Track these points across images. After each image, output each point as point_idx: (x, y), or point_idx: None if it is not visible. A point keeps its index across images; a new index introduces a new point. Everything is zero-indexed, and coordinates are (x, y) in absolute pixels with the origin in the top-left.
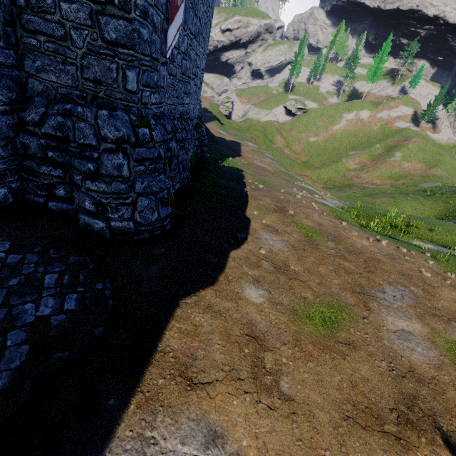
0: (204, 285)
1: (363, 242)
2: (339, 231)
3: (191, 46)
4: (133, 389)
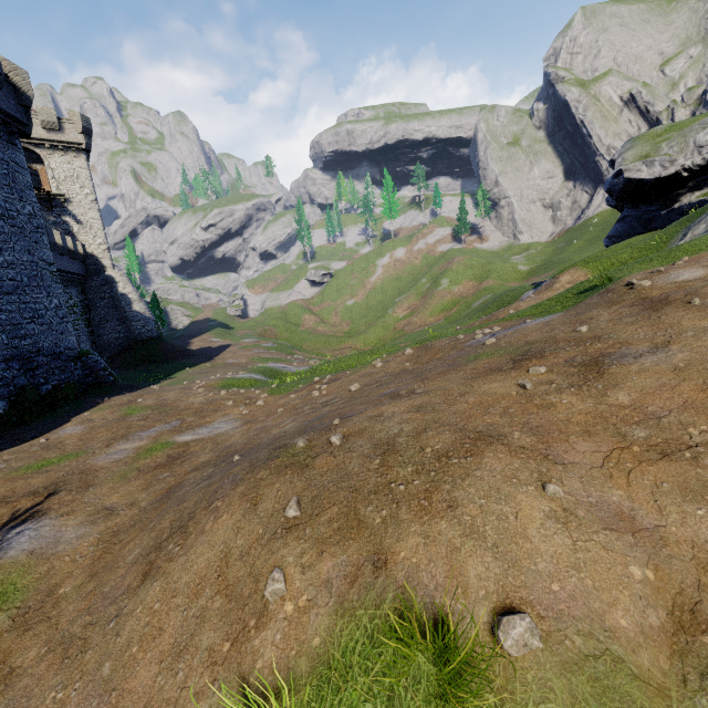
0: None
1: (196, 399)
2: (181, 398)
3: (3, 303)
4: None
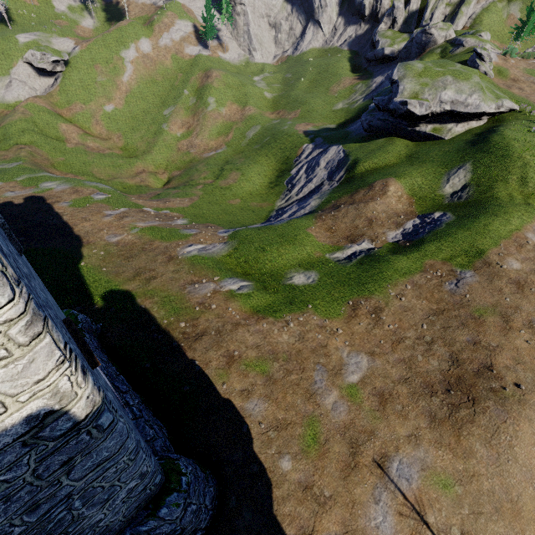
0: (270, 490)
1: (284, 338)
2: (269, 340)
3: None
4: None
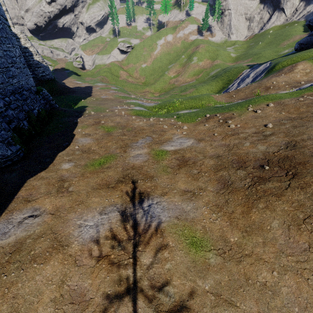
0: (41, 171)
1: (139, 123)
2: (128, 122)
3: None
4: (4, 210)
